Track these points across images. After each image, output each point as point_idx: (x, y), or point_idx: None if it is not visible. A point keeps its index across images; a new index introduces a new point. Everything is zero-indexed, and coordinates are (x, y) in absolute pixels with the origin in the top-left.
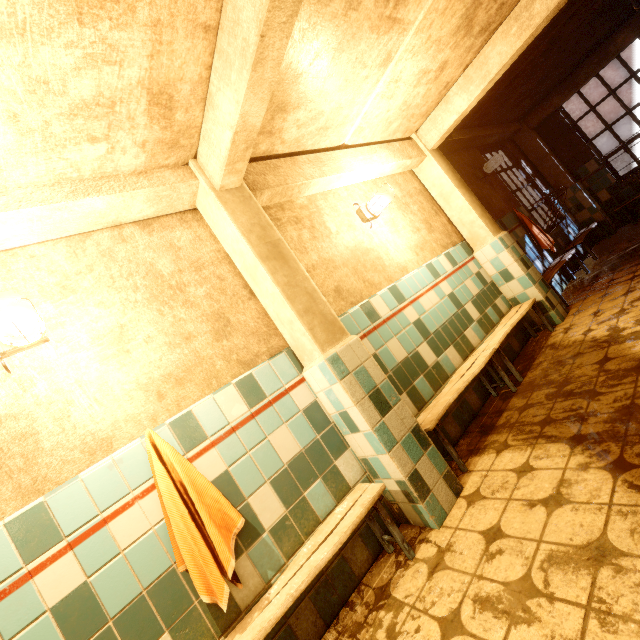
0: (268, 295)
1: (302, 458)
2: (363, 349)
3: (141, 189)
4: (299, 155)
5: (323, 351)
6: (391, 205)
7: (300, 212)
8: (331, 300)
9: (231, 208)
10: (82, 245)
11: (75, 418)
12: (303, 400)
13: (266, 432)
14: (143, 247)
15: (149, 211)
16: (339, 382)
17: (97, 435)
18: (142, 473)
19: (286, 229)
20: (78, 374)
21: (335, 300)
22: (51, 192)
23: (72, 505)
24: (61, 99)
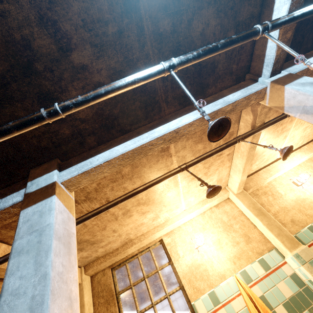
0: (261, 227)
1: (294, 298)
2: (311, 251)
3: (216, 199)
4: (259, 169)
5: (290, 251)
6: (312, 173)
7: (265, 189)
8: (290, 226)
9: (241, 199)
10: (204, 215)
11: (214, 267)
12: (288, 271)
13: (275, 282)
14: (218, 213)
15: (217, 202)
16: (302, 266)
17: (221, 273)
18: (235, 288)
19: (261, 197)
20: (212, 253)
21: (292, 225)
22: (198, 205)
23: (220, 293)
24: (202, 190)
